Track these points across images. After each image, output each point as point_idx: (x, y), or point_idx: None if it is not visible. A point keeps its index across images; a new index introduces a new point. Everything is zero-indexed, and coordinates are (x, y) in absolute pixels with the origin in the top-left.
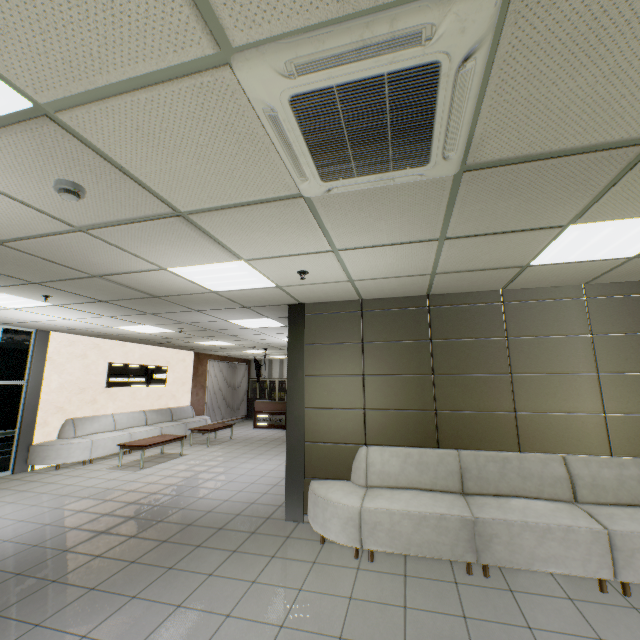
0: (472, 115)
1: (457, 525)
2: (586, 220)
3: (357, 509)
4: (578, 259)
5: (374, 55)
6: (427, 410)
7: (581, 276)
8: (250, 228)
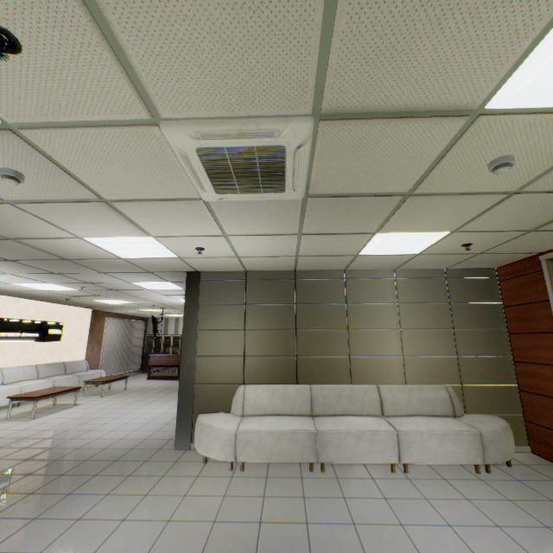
0: (307, 171)
1: (305, 437)
2: (385, 231)
3: (234, 432)
4: (387, 253)
5: (248, 137)
6: (291, 356)
7: (392, 264)
8: (161, 215)
